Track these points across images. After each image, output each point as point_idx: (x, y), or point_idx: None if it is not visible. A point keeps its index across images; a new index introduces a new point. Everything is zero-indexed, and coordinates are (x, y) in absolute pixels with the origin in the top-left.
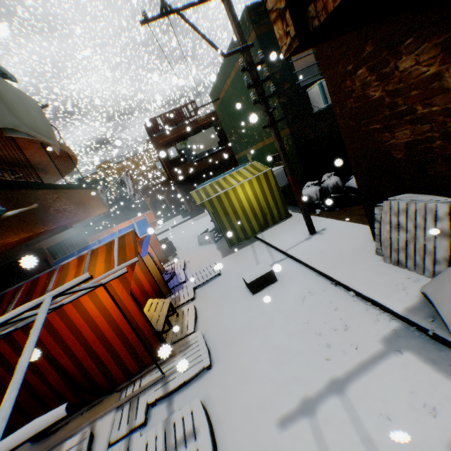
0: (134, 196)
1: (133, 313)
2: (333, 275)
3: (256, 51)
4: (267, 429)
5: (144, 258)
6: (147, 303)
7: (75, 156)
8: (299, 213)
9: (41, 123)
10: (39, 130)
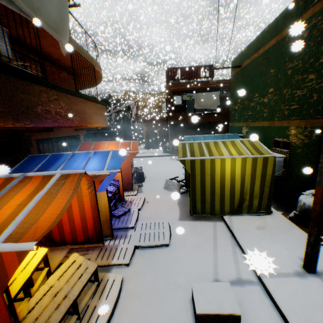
0: (133, 122)
1: (1, 318)
2: None
3: None
4: None
5: (100, 193)
6: (68, 260)
7: (99, 73)
8: (282, 214)
9: (53, 11)
10: (41, 13)
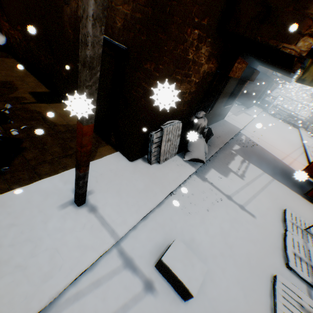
0: None
1: None
2: (172, 188)
3: None
4: (259, 221)
5: None
6: None
7: None
8: None
9: None
10: None
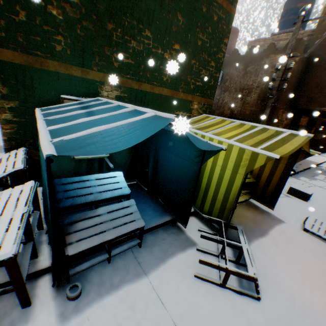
0: None
1: None
2: None
3: (228, 22)
4: None
5: None
6: None
7: None
8: None
9: None
10: None
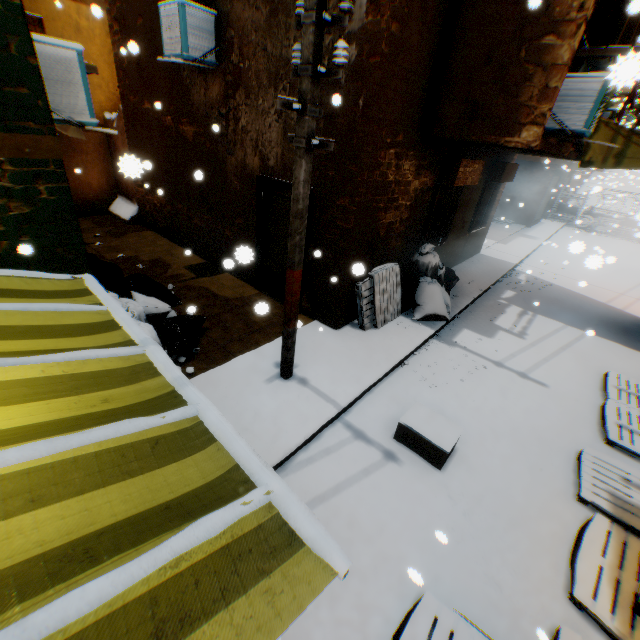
0: None
1: None
2: (402, 355)
3: None
4: (555, 391)
5: None
6: None
7: None
8: None
9: None
10: None
